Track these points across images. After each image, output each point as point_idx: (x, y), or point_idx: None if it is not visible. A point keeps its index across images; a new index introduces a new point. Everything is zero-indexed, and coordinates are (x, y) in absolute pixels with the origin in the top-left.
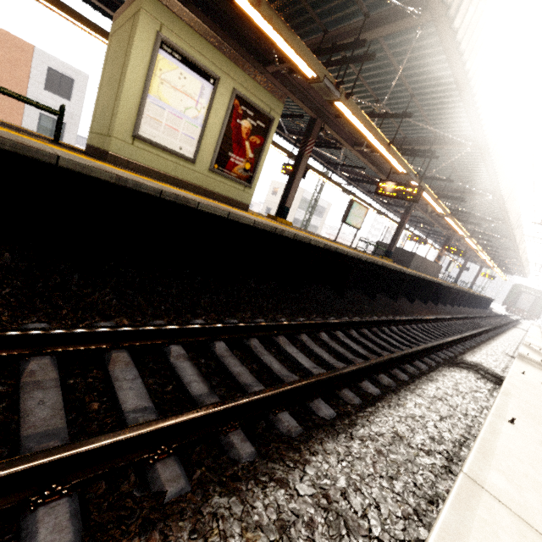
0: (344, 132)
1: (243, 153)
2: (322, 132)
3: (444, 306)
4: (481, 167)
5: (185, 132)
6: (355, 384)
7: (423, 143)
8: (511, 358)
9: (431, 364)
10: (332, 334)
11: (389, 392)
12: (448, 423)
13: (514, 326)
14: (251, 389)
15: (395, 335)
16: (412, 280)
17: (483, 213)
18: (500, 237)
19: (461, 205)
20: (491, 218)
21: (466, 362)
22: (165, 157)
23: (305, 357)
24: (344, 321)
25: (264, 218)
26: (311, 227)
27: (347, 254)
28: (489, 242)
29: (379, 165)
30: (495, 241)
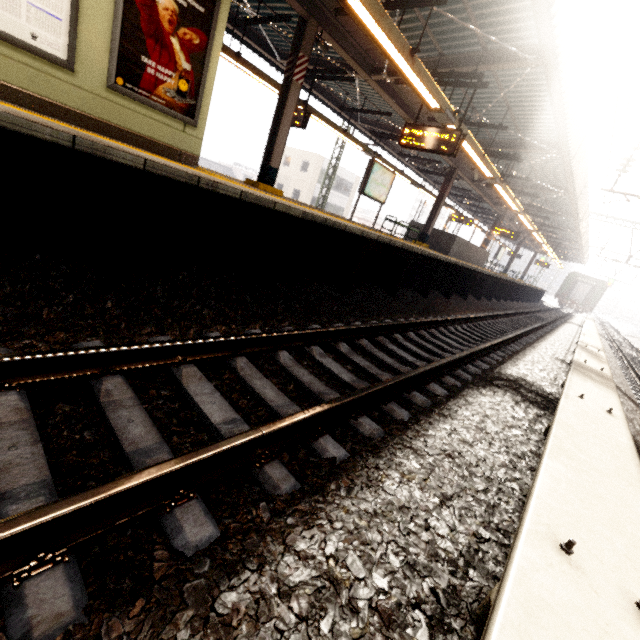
0: (355, 48)
1: (170, 60)
2: (319, 44)
3: (488, 301)
4: (545, 105)
5: (36, 2)
6: (306, 442)
7: (466, 63)
8: (561, 364)
9: (454, 385)
10: (305, 352)
11: (366, 452)
12: (454, 508)
13: (566, 321)
14: (1, 511)
15: (410, 345)
16: (448, 269)
17: (543, 180)
18: (561, 213)
19: (517, 168)
20: (552, 186)
21: (504, 377)
22: (4, 52)
23: (222, 401)
24: (327, 330)
25: (221, 178)
26: (335, 209)
27: (345, 229)
28: (546, 221)
29: (410, 108)
30: (554, 219)
